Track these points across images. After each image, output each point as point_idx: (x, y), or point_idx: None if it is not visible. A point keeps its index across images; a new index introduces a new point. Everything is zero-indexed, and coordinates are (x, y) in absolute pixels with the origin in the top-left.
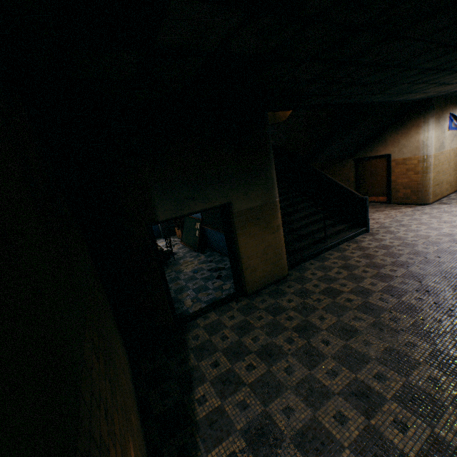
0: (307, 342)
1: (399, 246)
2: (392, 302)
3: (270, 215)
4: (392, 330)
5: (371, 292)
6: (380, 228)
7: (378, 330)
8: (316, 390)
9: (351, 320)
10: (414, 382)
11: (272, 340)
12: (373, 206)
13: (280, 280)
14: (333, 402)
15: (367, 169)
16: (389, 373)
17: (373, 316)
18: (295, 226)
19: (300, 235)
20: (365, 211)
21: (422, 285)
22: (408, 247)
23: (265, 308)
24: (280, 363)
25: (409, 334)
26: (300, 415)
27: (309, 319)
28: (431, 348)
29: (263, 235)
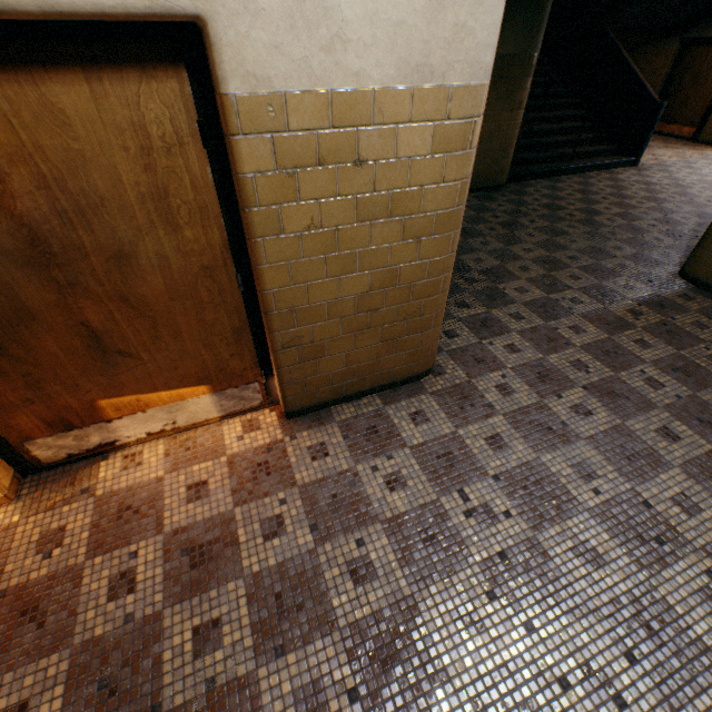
0: (509, 233)
1: (667, 186)
2: (619, 223)
3: (517, 79)
4: (605, 239)
5: (601, 214)
6: (657, 165)
7: (590, 236)
8: (508, 256)
9: (565, 227)
10: (603, 264)
11: (472, 227)
12: (664, 141)
13: (493, 190)
14: (522, 263)
15: (694, 67)
16: (583, 258)
17: (591, 228)
18: (536, 128)
19: (539, 144)
20: (650, 130)
21: (665, 218)
22: (678, 188)
23: (468, 206)
24: (477, 239)
25: (620, 243)
26: (489, 264)
27: (518, 221)
28: (636, 252)
29: (497, 111)
